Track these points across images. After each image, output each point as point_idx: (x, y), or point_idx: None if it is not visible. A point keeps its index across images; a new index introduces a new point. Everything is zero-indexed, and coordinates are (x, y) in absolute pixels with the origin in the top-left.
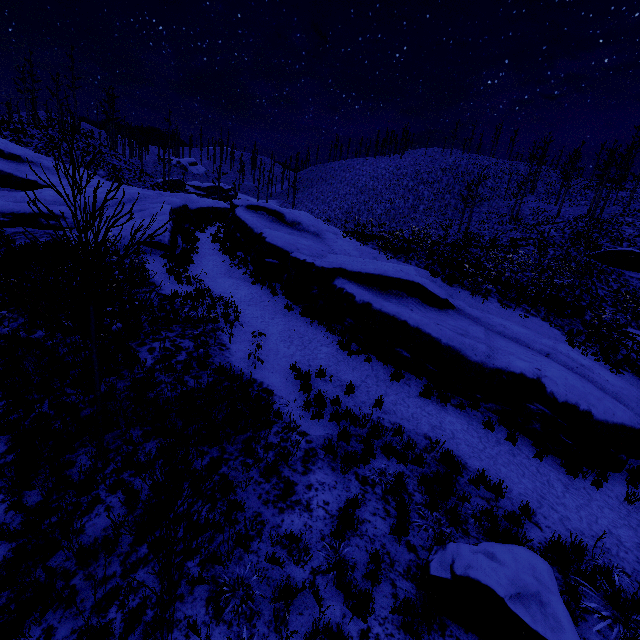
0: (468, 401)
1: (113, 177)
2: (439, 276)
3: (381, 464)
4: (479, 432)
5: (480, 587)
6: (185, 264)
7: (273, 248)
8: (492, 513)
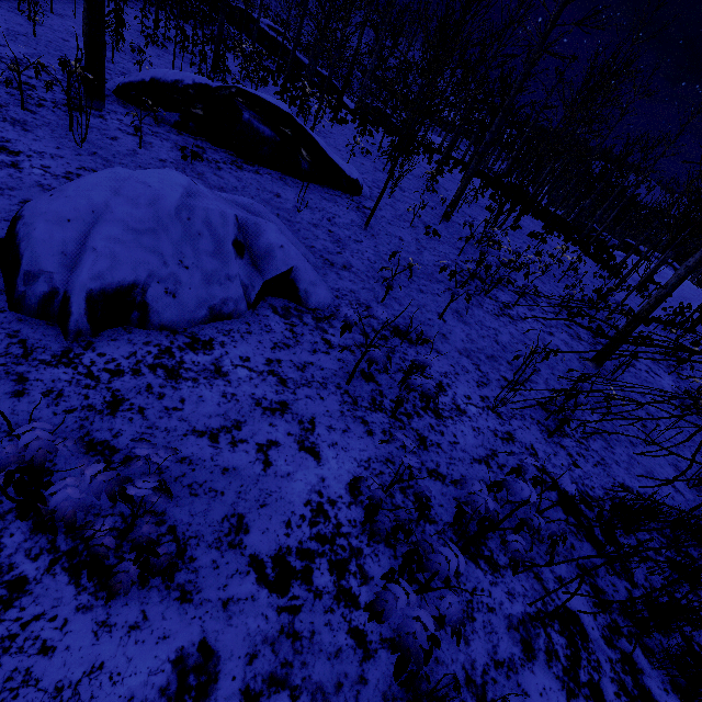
0: None
1: None
2: None
3: None
4: None
5: None
6: None
7: None
8: None
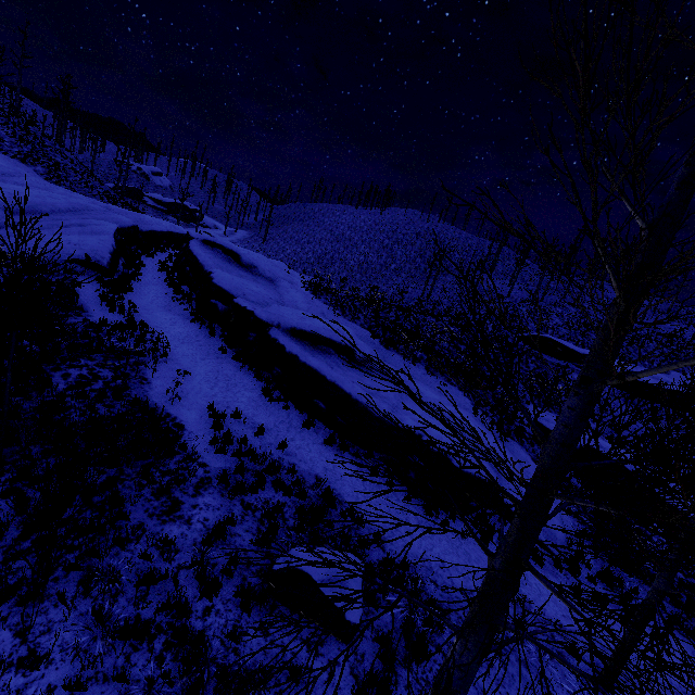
0: (365, 451)
1: (54, 176)
2: (379, 338)
3: (268, 495)
4: (365, 477)
5: (303, 575)
6: (122, 291)
7: (219, 290)
8: (347, 536)
